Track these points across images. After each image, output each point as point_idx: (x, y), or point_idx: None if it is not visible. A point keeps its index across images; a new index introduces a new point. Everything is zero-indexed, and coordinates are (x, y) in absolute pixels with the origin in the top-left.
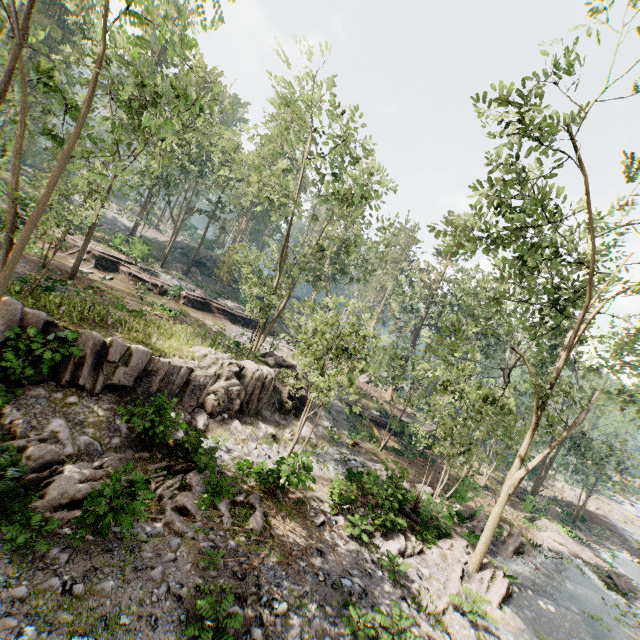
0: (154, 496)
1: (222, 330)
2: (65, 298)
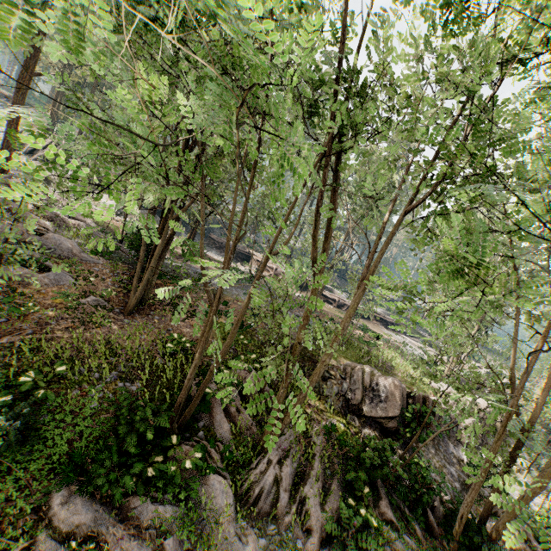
0: (519, 548)
1: (394, 342)
2: (351, 345)
